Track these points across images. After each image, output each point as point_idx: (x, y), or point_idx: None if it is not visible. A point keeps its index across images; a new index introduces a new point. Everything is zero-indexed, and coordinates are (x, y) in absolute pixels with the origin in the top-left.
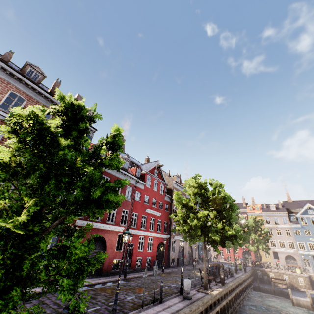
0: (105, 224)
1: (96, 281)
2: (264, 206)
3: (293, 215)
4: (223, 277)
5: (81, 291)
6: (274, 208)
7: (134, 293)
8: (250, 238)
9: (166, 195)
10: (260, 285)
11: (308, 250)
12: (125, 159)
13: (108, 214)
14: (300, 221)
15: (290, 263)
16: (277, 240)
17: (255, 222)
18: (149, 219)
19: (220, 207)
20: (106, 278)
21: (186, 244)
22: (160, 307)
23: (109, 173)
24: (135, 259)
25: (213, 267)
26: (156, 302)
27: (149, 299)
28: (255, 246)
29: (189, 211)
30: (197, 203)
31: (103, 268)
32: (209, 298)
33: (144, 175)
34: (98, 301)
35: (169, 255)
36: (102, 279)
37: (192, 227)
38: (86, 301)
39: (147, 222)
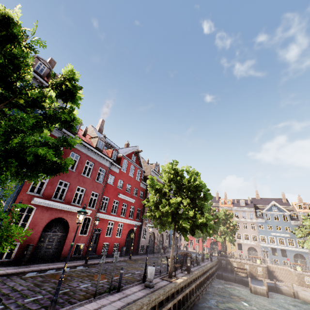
0: (69, 206)
1: (50, 266)
2: (235, 201)
3: (259, 210)
4: (190, 266)
5: (26, 277)
6: (244, 203)
7: (91, 280)
8: (219, 230)
9: (142, 181)
10: (223, 274)
11: (268, 243)
12: (100, 139)
13: (74, 194)
14: (265, 216)
15: (252, 254)
16: (243, 233)
17: (226, 215)
18: (121, 204)
19: (194, 195)
20: (63, 264)
21: (158, 232)
22: (115, 297)
23: (79, 150)
24: (101, 244)
25: (181, 255)
26: (113, 291)
27: (106, 287)
28: (223, 237)
29: (162, 197)
30: (171, 190)
31: (62, 253)
32: (172, 287)
33: (120, 158)
34: (43, 290)
35: (139, 242)
36: (58, 265)
37: (163, 214)
38: (27, 290)
39: (119, 207)
